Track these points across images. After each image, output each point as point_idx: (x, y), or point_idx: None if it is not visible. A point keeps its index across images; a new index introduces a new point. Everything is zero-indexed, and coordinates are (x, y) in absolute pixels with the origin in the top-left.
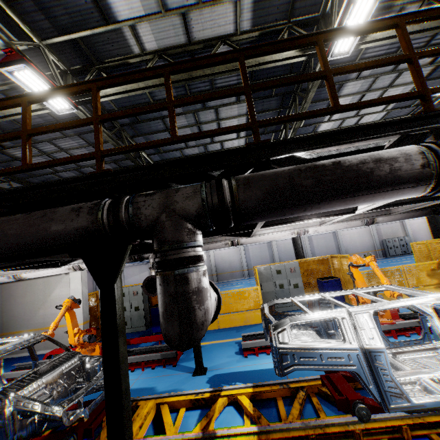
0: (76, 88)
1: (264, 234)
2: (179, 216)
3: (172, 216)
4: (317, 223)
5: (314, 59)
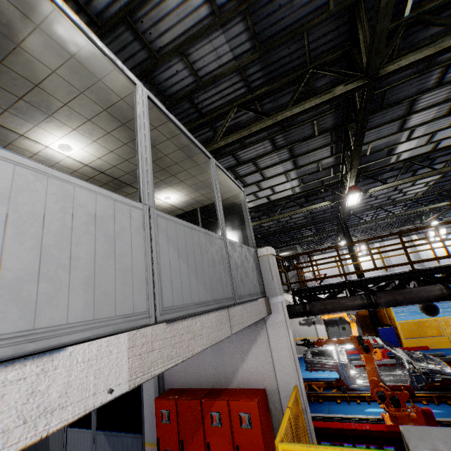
0: None
1: None
2: None
3: None
4: None
5: None
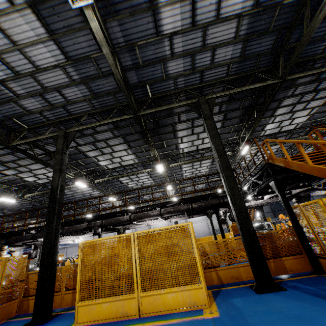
0: (1, 217)
1: (65, 238)
2: (2, 244)
3: (1, 244)
4: (81, 235)
5: (97, 177)
